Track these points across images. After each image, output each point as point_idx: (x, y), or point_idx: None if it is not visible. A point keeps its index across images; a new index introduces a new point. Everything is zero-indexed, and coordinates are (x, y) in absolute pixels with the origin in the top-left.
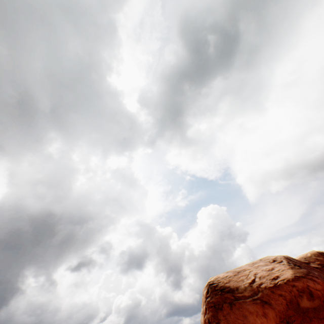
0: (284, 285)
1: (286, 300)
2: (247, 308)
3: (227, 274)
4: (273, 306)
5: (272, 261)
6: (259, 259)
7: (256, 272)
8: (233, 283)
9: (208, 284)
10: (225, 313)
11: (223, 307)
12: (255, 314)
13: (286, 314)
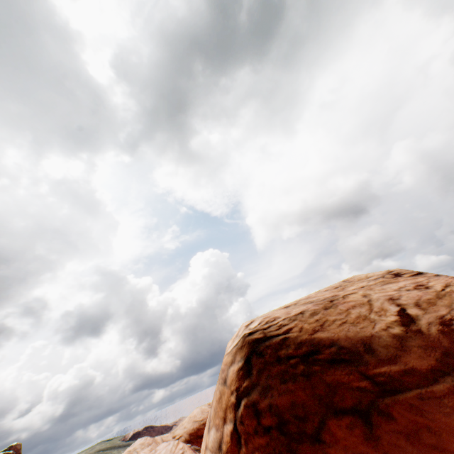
0: None
1: None
2: None
3: (299, 309)
4: None
5: (392, 276)
6: (343, 281)
7: (387, 294)
8: (344, 330)
9: (249, 341)
10: None
11: (327, 430)
12: None
13: None
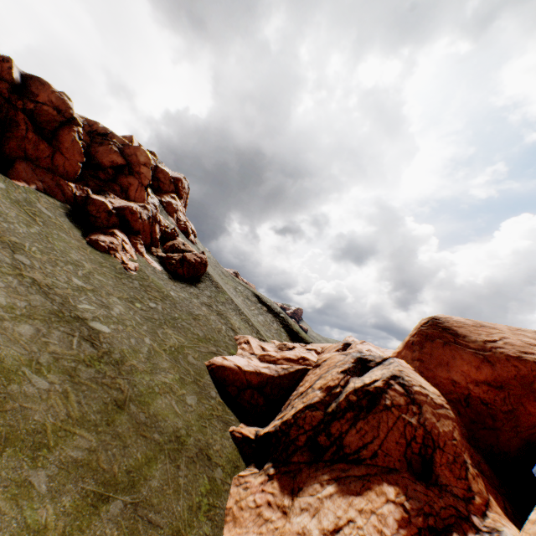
0: (529, 363)
1: (516, 373)
2: (461, 354)
3: (464, 321)
4: (494, 368)
5: None
6: (535, 331)
7: (507, 337)
8: (463, 331)
9: (432, 317)
10: (433, 345)
11: (435, 341)
12: (466, 362)
13: (505, 381)
